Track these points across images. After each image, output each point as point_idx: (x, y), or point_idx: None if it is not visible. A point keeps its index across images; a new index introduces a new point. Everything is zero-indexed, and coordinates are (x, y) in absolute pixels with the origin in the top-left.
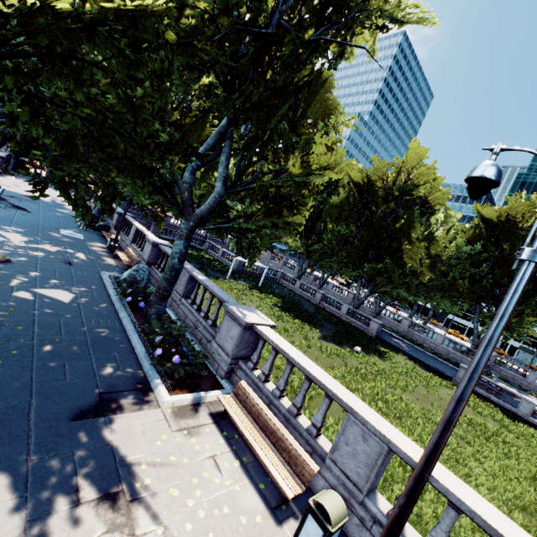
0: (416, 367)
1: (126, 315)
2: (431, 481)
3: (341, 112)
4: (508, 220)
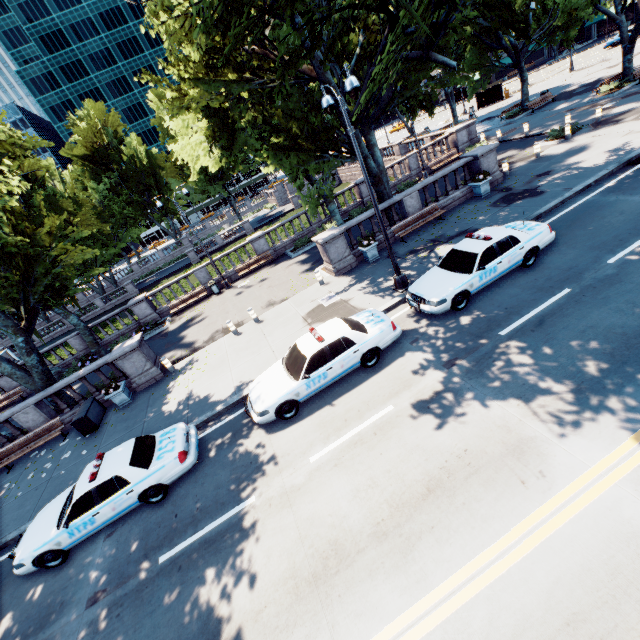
0: (176, 276)
1: None
2: (214, 261)
3: (36, 197)
4: (96, 148)
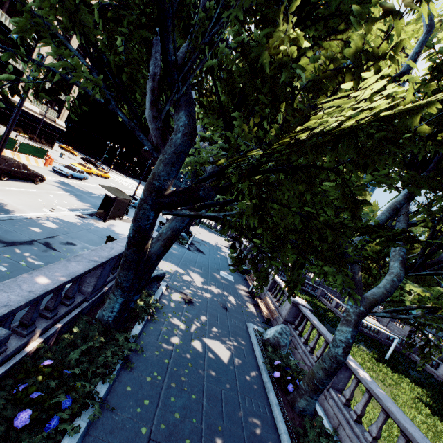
0: None
1: (275, 398)
2: None
3: None
4: None
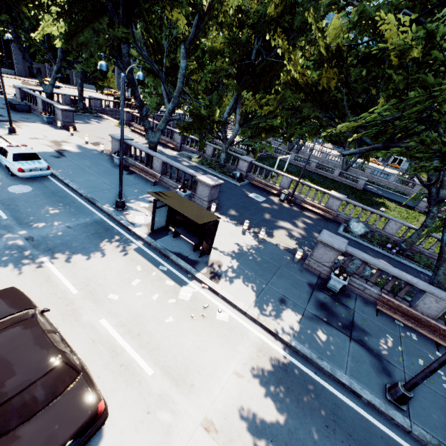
0: (397, 206)
1: (405, 261)
2: None
3: None
4: None
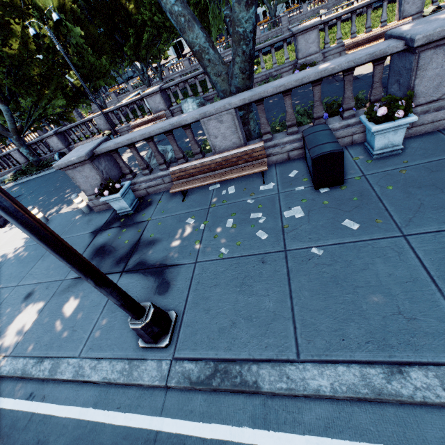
0: None
1: None
2: None
3: None
4: None
